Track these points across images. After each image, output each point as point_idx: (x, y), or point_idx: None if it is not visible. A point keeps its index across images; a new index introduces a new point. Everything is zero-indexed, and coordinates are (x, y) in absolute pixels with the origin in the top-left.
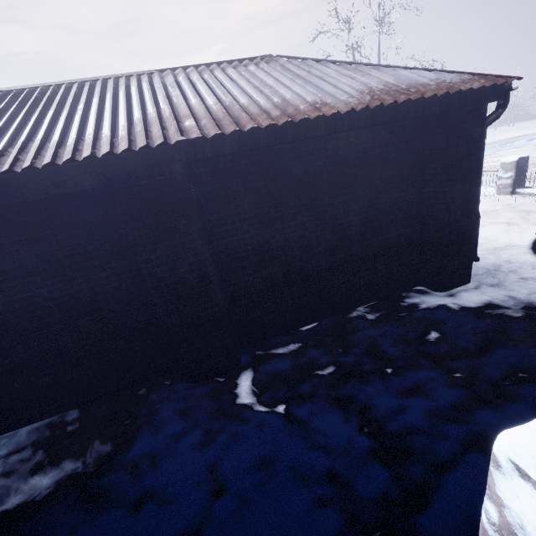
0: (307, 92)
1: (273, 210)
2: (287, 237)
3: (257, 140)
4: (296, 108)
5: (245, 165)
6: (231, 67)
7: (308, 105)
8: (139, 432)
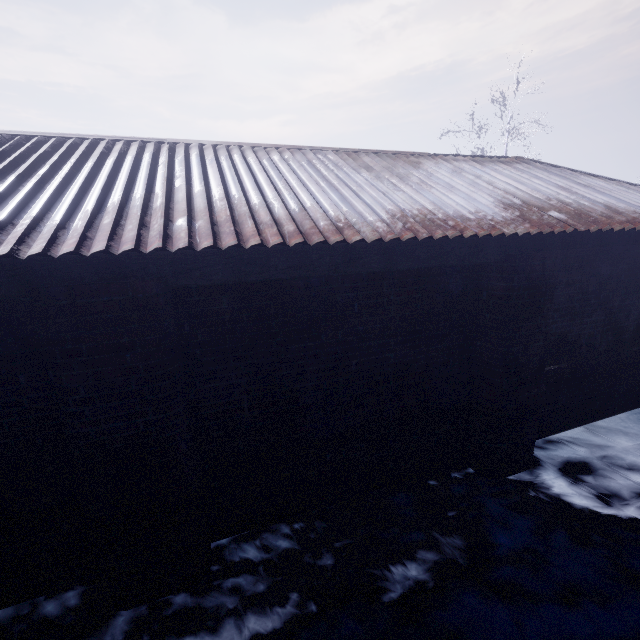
0: (617, 202)
1: (578, 305)
2: (581, 333)
3: (610, 240)
4: (634, 217)
5: (572, 259)
6: (501, 163)
7: (639, 215)
8: (483, 525)
